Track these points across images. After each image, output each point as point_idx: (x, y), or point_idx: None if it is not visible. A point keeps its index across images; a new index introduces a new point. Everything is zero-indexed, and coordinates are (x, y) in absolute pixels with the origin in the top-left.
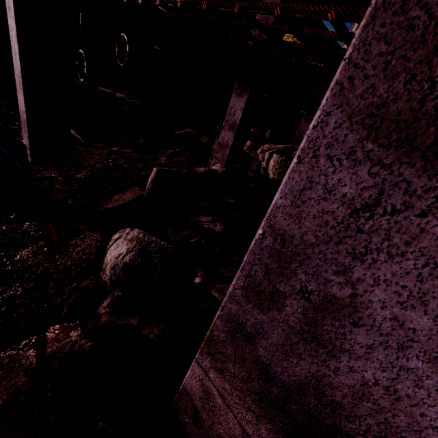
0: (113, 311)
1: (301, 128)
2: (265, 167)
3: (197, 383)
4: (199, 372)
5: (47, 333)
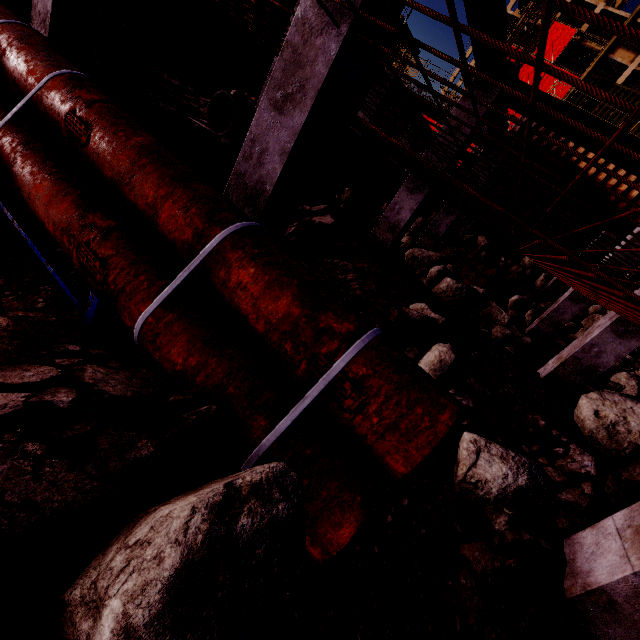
0: (510, 528)
1: (437, 220)
2: (428, 287)
3: (626, 586)
4: (634, 580)
5: (462, 553)
